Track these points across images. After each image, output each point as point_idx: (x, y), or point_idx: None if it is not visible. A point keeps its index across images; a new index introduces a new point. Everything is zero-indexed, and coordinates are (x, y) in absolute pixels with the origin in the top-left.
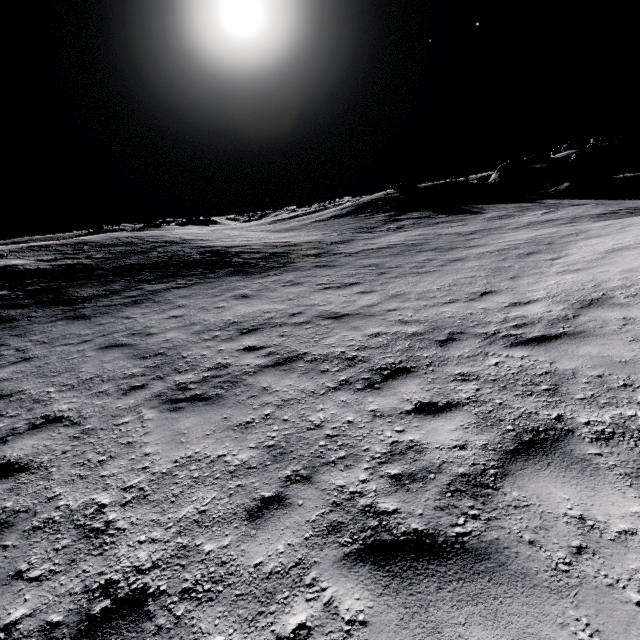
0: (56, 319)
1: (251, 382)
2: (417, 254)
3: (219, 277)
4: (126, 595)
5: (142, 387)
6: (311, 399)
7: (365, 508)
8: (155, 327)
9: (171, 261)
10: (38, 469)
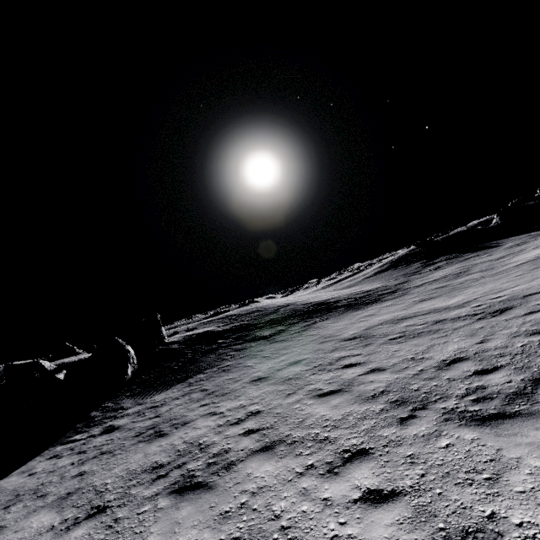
0: (268, 344)
1: (428, 330)
2: (468, 276)
3: (339, 313)
4: (453, 359)
5: (370, 344)
6: (468, 325)
7: (524, 331)
8: (336, 333)
9: (298, 312)
10: (364, 362)
